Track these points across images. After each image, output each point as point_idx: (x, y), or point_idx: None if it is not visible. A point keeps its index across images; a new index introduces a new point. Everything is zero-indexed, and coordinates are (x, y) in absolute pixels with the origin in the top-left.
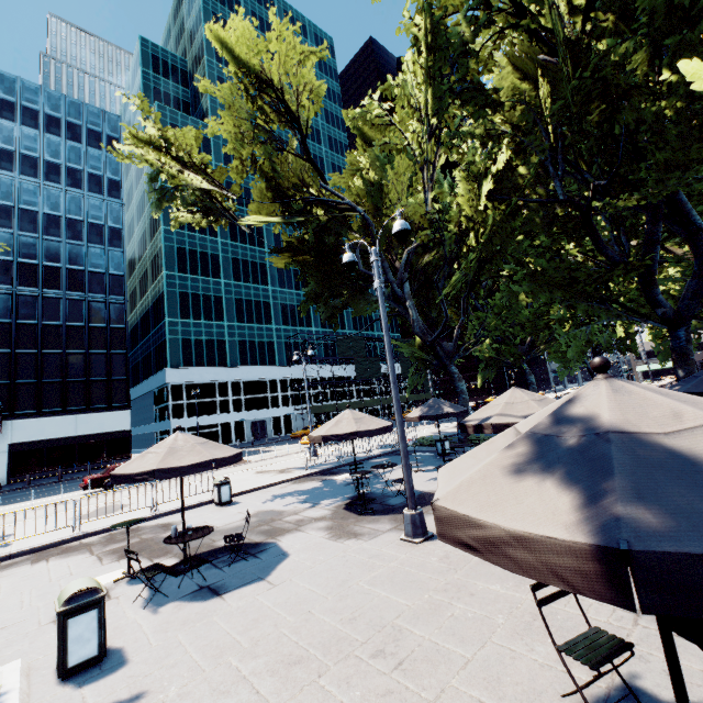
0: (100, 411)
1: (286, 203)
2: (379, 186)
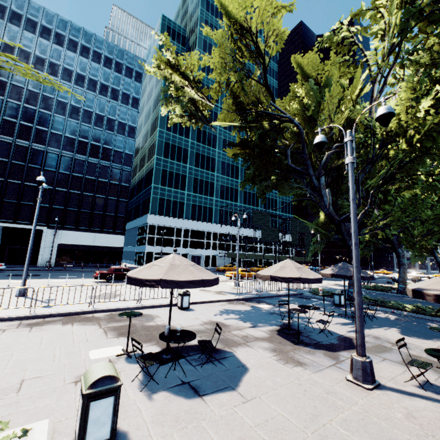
0: (108, 233)
1: (243, 115)
2: (319, 103)
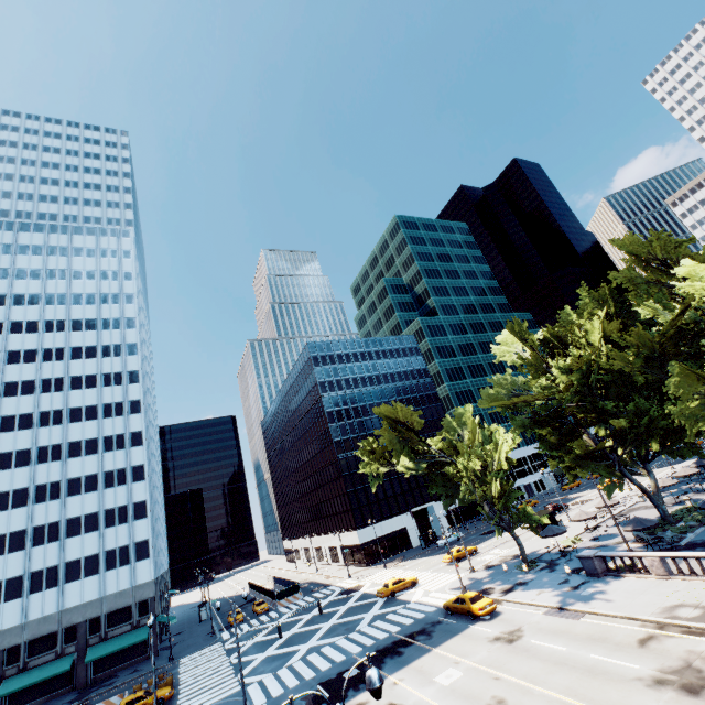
0: None
1: None
2: None
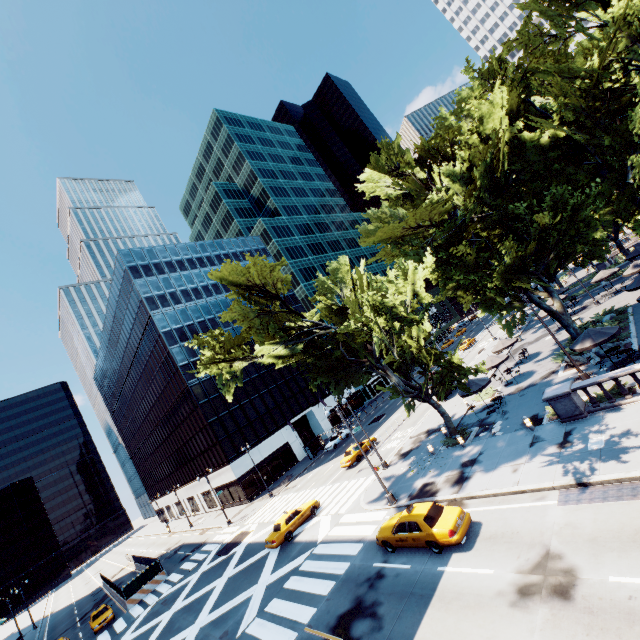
0: None
1: None
2: None
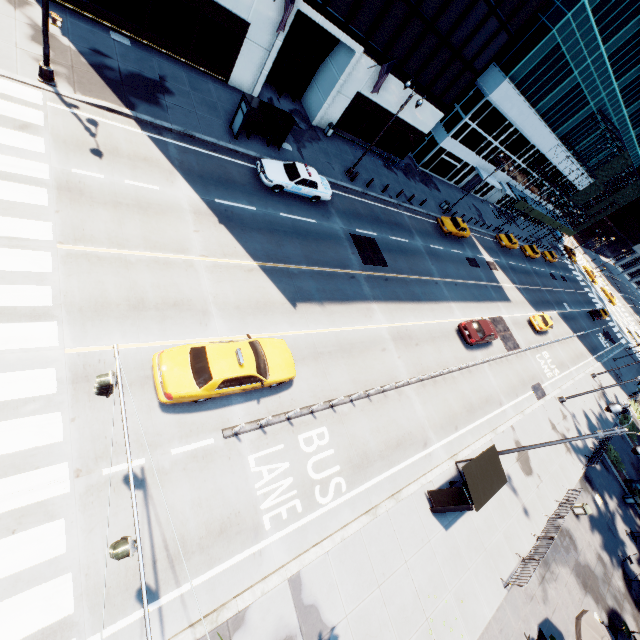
0: (430, 101)
1: None
2: None
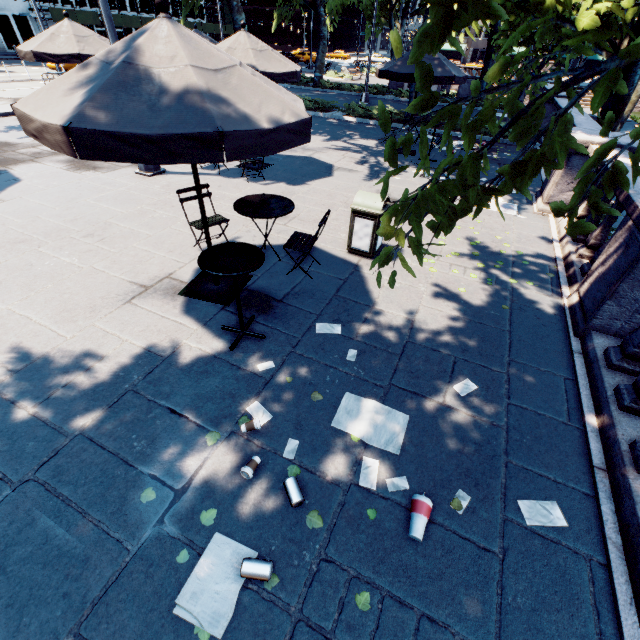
0: None
1: None
2: None
